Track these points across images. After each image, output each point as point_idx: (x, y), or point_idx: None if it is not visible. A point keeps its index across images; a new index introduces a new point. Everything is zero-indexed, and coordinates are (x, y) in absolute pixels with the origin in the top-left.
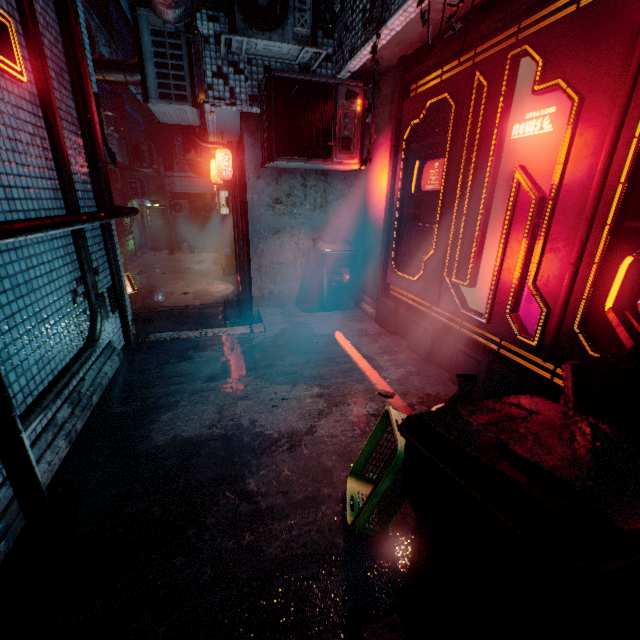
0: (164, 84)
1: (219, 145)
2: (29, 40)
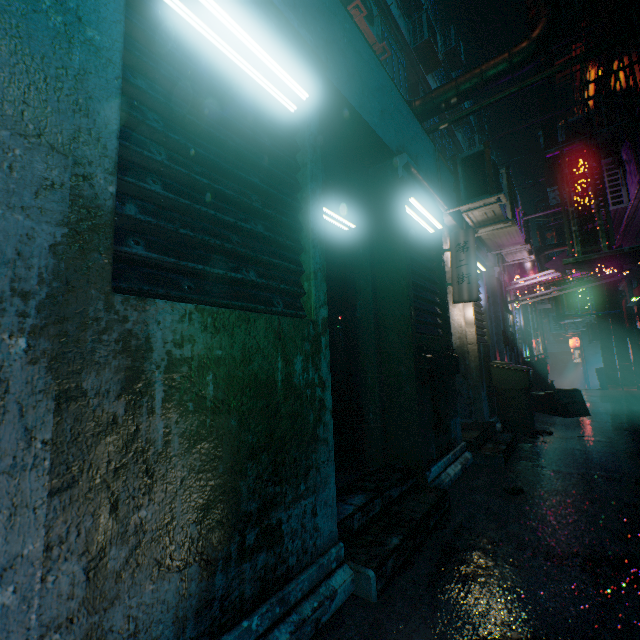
0: (555, 327)
1: (572, 334)
2: None
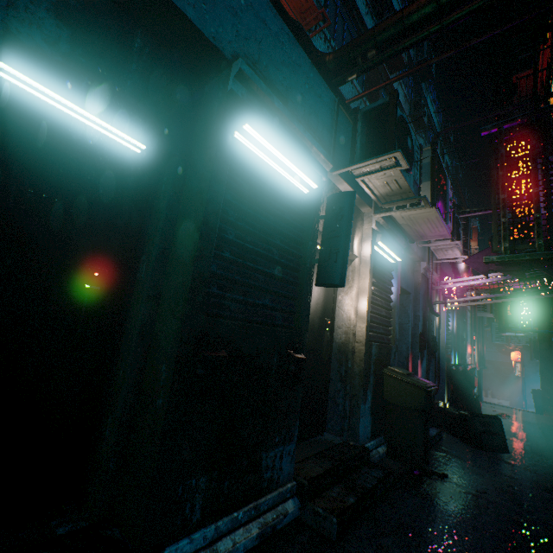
0: (496, 337)
1: (515, 347)
2: (477, 340)
